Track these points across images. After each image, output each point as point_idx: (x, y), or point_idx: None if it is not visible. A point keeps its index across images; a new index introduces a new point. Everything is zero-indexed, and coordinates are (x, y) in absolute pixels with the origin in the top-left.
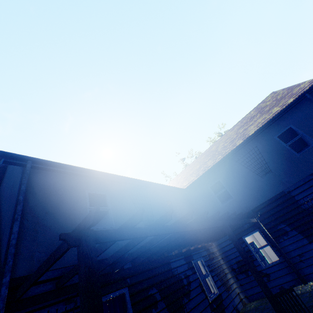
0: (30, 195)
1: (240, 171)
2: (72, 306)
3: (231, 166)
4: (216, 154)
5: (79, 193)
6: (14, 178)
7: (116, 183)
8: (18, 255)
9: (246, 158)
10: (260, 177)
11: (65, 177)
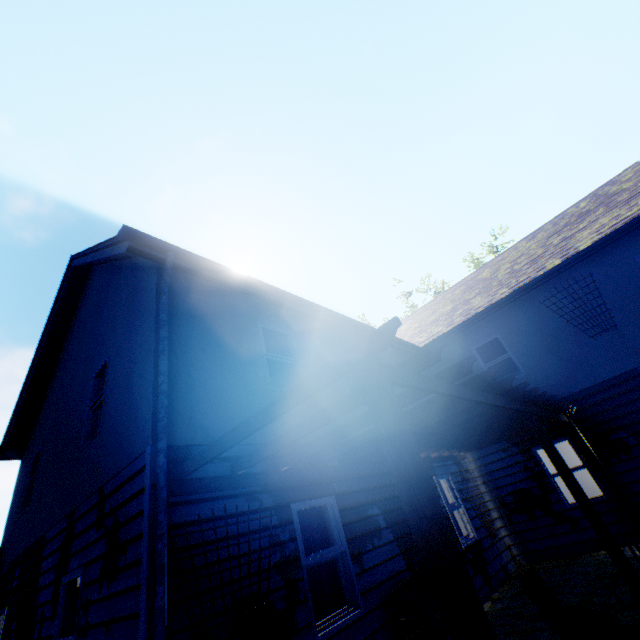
0: (174, 316)
1: (546, 322)
2: (256, 506)
3: (526, 311)
4: (494, 286)
5: (248, 326)
6: (131, 284)
7: (304, 318)
8: (172, 411)
9: (563, 297)
10: (589, 337)
11: (223, 292)
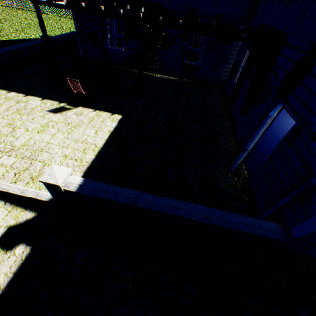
0: None
1: None
2: None
3: None
4: None
5: None
6: None
7: None
8: None
9: None
10: None
11: None
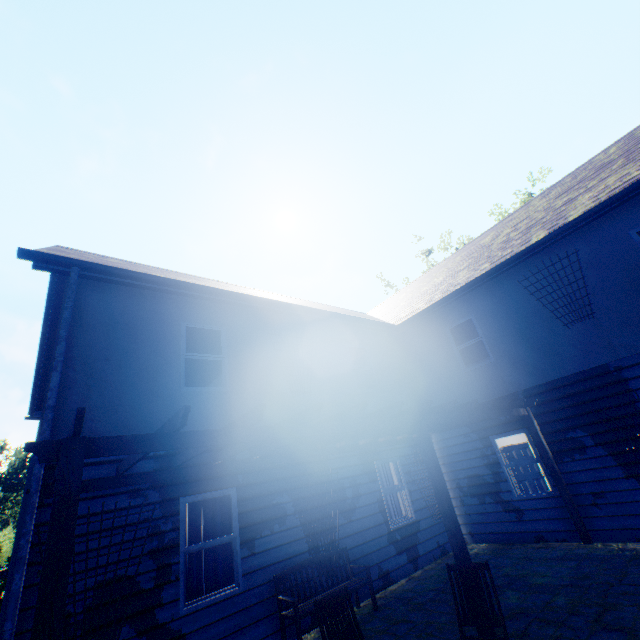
0: (79, 328)
1: (521, 305)
2: (140, 502)
3: (504, 291)
4: (483, 258)
5: (168, 328)
6: None
7: (244, 309)
8: (61, 422)
9: (543, 277)
10: (563, 325)
11: (145, 296)
